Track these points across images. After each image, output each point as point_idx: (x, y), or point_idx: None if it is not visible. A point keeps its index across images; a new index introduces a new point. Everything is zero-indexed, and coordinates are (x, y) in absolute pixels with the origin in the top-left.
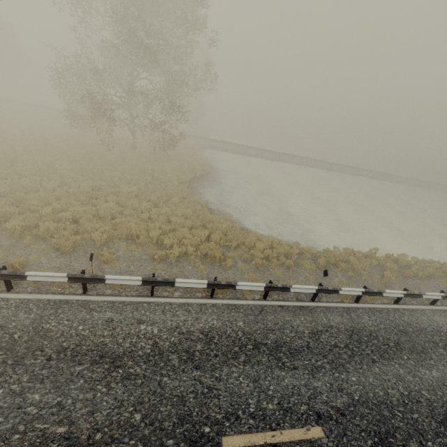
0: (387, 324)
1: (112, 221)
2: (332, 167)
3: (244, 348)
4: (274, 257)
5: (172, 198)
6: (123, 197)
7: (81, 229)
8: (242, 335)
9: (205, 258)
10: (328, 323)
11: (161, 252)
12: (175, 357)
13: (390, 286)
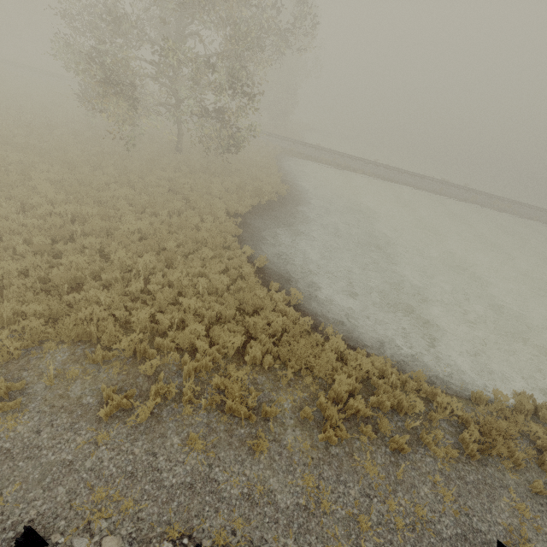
0: None
1: (63, 297)
2: (481, 200)
3: None
4: (368, 414)
5: (203, 248)
6: (116, 241)
7: None
8: None
9: (219, 411)
10: None
11: (120, 398)
12: None
13: None
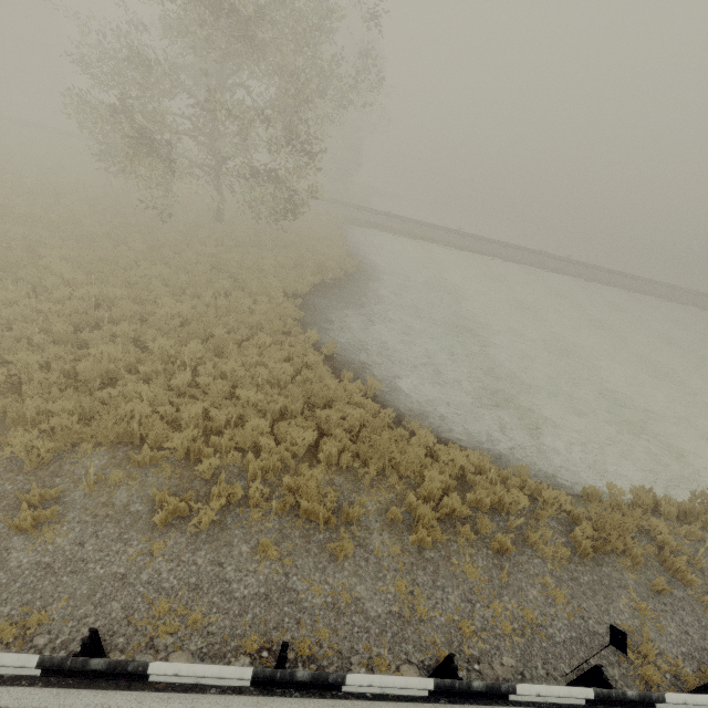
0: None
1: (96, 392)
2: (586, 273)
3: None
4: (465, 514)
5: (259, 334)
6: (153, 327)
7: (12, 414)
8: None
9: (292, 515)
10: None
11: (177, 502)
12: None
13: None
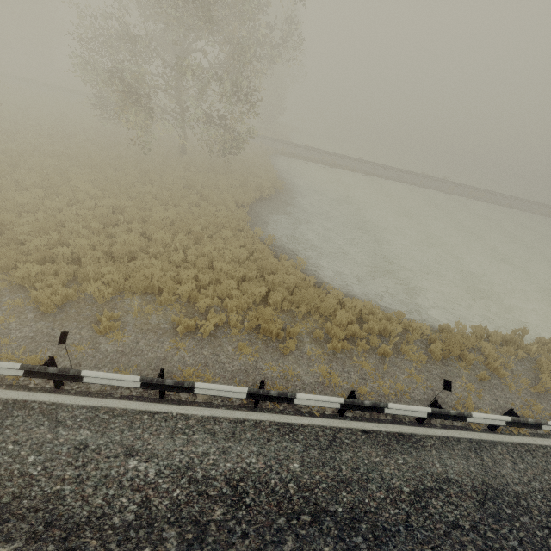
0: (545, 481)
1: (127, 263)
2: (457, 191)
3: (295, 520)
4: (362, 336)
5: (223, 230)
6: (153, 225)
7: (80, 274)
8: (295, 491)
9: (256, 333)
10: (444, 474)
11: (189, 321)
12: (173, 535)
13: (547, 399)
